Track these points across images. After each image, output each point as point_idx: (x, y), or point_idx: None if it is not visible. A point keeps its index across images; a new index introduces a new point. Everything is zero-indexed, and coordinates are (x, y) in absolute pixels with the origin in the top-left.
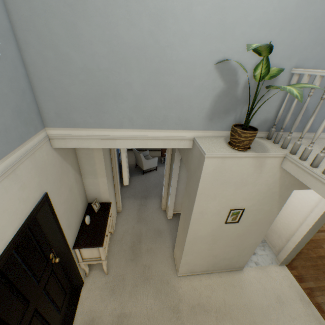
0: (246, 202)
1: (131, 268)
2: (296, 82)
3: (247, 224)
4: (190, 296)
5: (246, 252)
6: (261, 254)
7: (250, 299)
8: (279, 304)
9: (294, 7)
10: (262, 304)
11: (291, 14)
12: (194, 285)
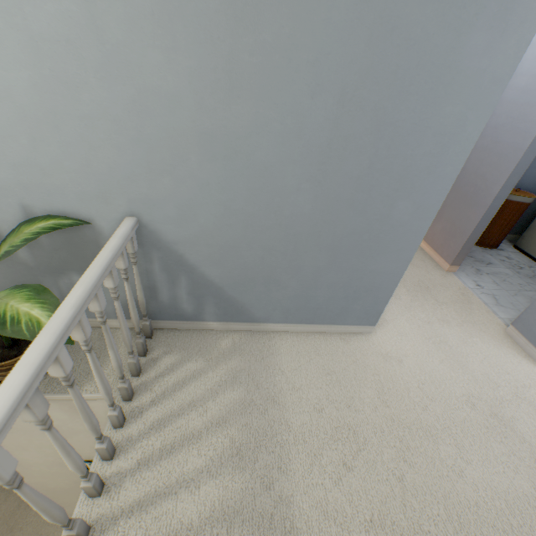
0: None
1: None
2: (134, 248)
3: None
4: None
5: None
6: None
7: None
8: None
9: (35, 92)
10: None
11: (37, 108)
12: None
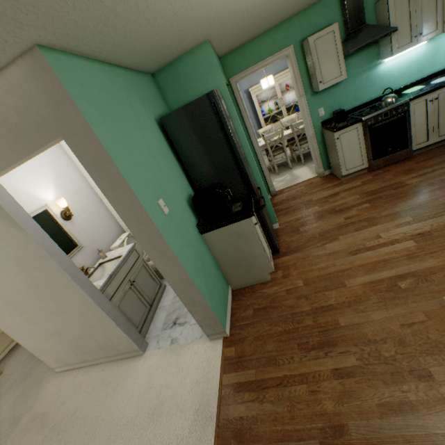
0: None
1: (25, 364)
2: None
3: (14, 269)
4: (45, 402)
5: (97, 320)
6: (194, 323)
7: (112, 408)
8: (148, 420)
9: None
10: (122, 417)
11: None
12: (62, 385)
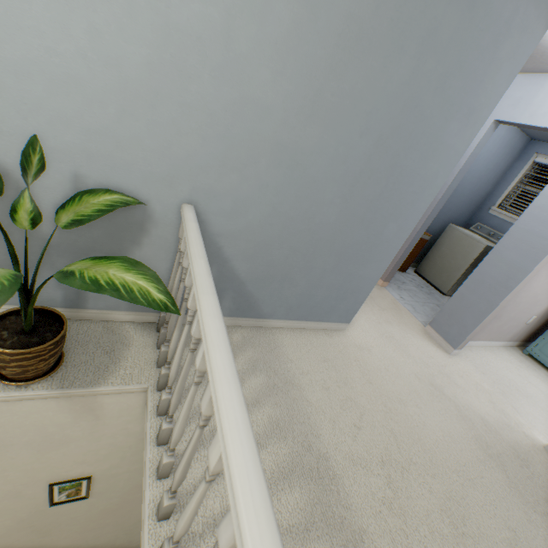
0: (92, 465)
1: None
2: None
3: (118, 493)
4: None
5: None
6: None
7: None
8: None
9: (146, 70)
10: None
11: (142, 84)
12: None
